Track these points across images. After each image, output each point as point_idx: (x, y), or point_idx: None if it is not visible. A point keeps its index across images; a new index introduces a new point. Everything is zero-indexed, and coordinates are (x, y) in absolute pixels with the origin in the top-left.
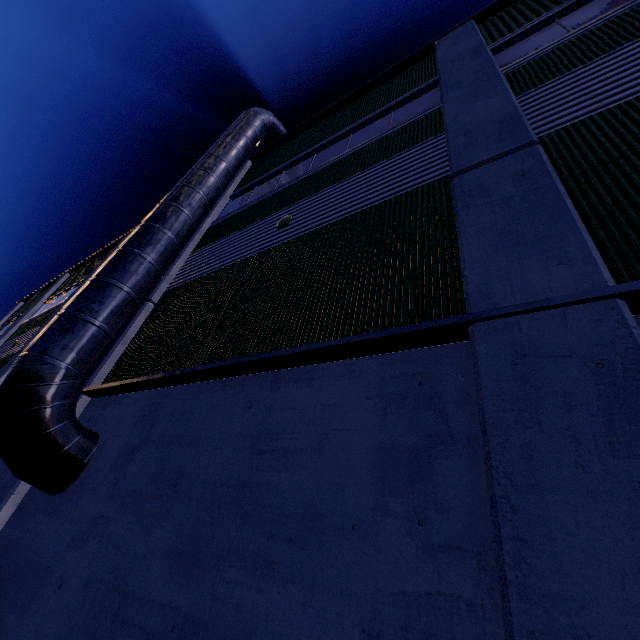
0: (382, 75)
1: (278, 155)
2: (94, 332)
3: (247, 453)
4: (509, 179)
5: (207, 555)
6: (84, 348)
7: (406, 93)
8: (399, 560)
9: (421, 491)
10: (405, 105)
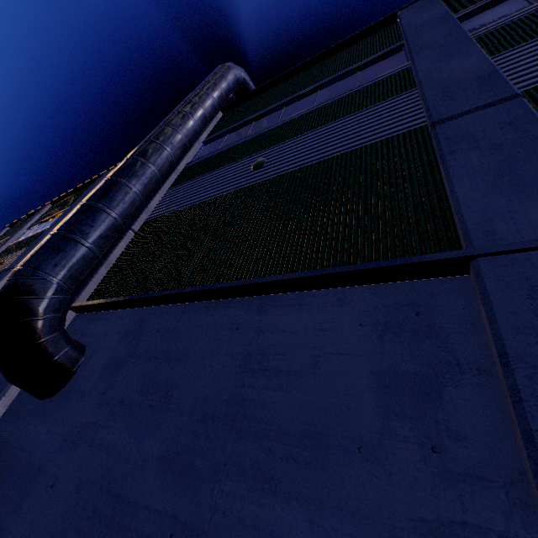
0: (347, 40)
1: (248, 107)
2: (84, 252)
3: (238, 371)
4: (496, 127)
5: (203, 466)
6: (75, 266)
7: (371, 56)
8: (414, 486)
9: (431, 418)
10: (370, 66)
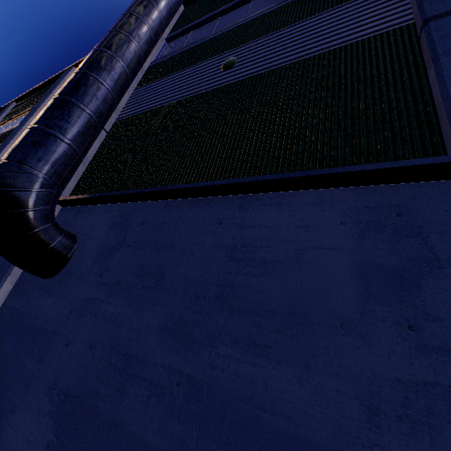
0: None
1: (211, 0)
2: (64, 148)
3: (224, 260)
4: None
5: (199, 335)
6: (57, 162)
7: None
8: (392, 355)
9: (409, 303)
10: None
